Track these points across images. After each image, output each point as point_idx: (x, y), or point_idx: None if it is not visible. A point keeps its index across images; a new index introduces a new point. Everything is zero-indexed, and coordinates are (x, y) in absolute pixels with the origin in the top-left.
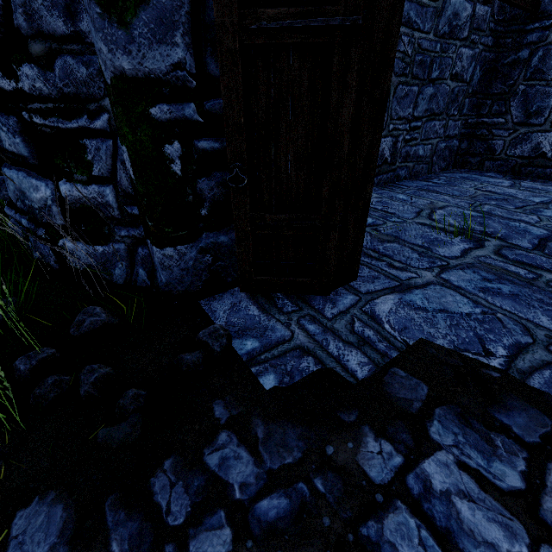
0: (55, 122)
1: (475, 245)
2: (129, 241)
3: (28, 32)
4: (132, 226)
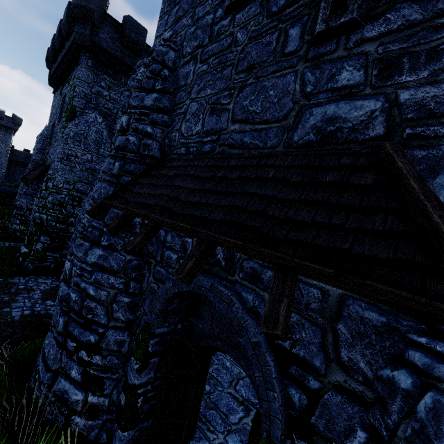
0: (98, 373)
1: (246, 414)
2: (105, 419)
3: (104, 348)
4: (109, 413)
